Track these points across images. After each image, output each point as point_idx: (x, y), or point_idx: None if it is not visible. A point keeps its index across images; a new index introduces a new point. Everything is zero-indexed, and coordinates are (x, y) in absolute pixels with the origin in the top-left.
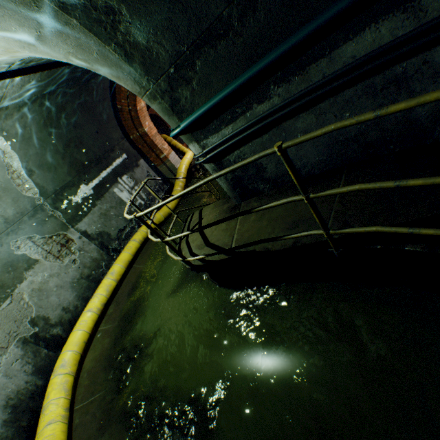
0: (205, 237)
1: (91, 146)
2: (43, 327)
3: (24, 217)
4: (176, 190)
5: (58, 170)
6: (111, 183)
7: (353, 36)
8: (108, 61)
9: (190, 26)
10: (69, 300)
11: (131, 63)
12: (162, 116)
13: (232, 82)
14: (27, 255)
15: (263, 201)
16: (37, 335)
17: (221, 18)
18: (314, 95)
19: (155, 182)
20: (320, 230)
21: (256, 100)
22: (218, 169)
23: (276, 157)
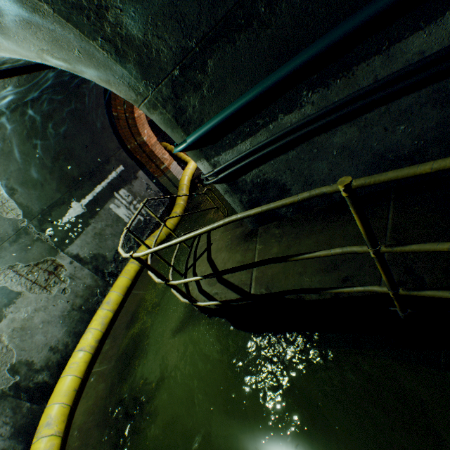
0: (216, 270)
1: (84, 158)
2: (26, 374)
3: (4, 243)
4: (178, 204)
5: (45, 187)
6: (106, 198)
7: (426, 24)
8: (95, 61)
9: (201, 14)
10: (57, 338)
11: (124, 63)
12: (164, 129)
13: (254, 87)
14: (7, 288)
15: (286, 227)
16: (18, 386)
17: (242, 2)
18: (362, 103)
19: (155, 195)
20: (384, 287)
21: (282, 109)
22: (231, 190)
23: (304, 177)
